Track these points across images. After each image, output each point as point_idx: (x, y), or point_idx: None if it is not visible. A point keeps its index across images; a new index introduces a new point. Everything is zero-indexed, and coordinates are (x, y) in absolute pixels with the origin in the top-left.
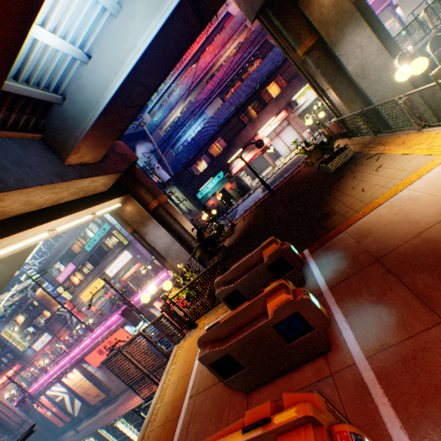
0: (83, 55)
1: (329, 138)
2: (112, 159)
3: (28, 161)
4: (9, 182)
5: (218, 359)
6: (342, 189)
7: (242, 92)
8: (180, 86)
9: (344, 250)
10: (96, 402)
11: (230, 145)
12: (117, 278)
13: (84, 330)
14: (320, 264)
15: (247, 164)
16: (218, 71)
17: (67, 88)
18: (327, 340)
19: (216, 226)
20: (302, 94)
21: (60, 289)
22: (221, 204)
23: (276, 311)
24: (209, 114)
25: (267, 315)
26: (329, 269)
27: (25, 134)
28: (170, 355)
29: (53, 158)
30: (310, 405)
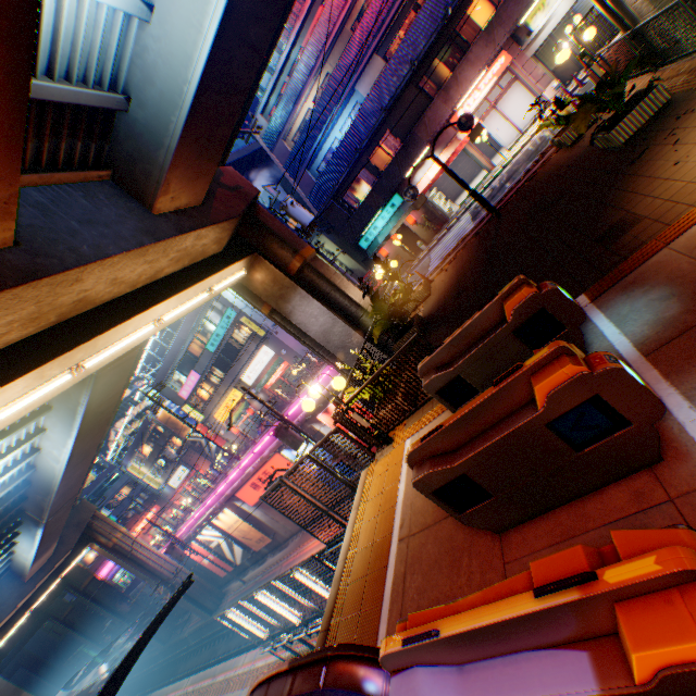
0: (139, 5)
1: (612, 75)
2: (220, 198)
3: (101, 216)
4: (83, 251)
5: (446, 484)
6: (650, 172)
7: (419, 33)
8: (306, 50)
9: (671, 282)
10: (261, 548)
11: (407, 144)
12: (258, 386)
13: (228, 460)
14: (617, 316)
15: (443, 167)
16: (371, 0)
17: (128, 79)
18: (657, 442)
19: (400, 287)
20: (540, 8)
21: (187, 408)
22: (401, 253)
23: (553, 399)
24: (362, 93)
25: (532, 408)
26: (638, 322)
27: (86, 174)
28: (356, 485)
29: (134, 207)
30: (689, 552)
